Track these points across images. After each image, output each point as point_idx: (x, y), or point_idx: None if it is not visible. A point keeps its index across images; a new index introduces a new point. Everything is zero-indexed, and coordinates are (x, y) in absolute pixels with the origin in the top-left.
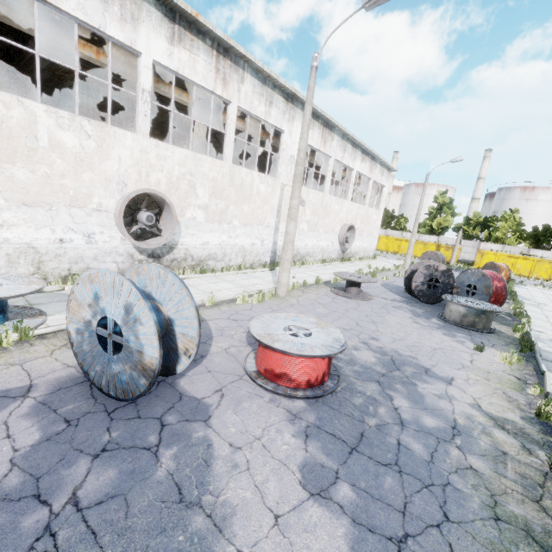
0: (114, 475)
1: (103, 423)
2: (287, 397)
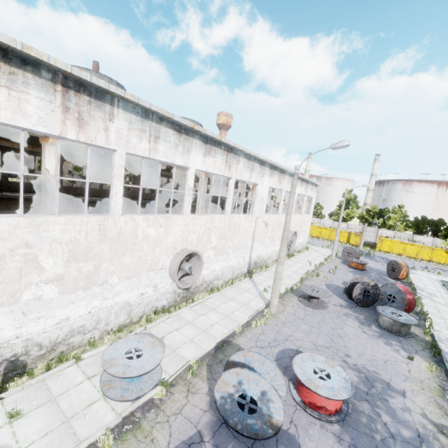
0: None
1: None
2: (328, 422)
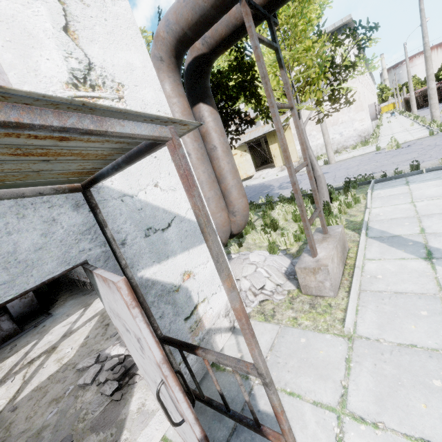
0: None
1: None
2: None
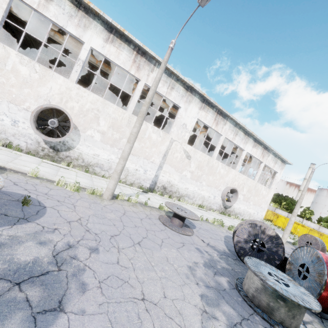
0: None
1: None
2: None
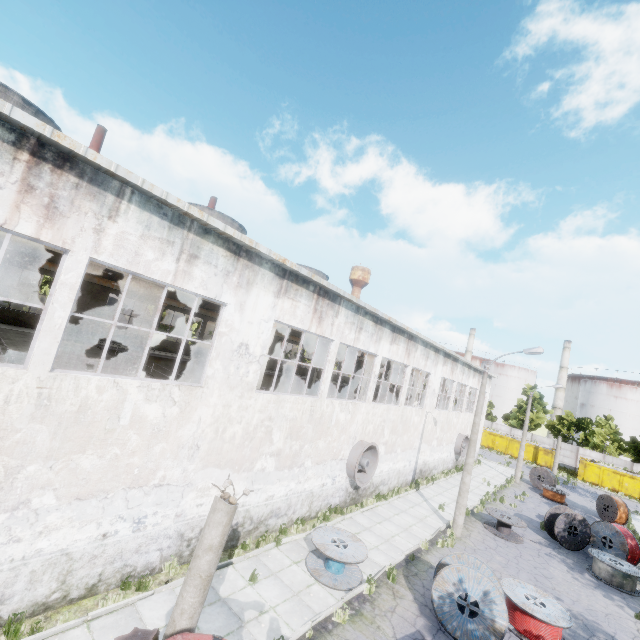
0: None
1: None
2: None
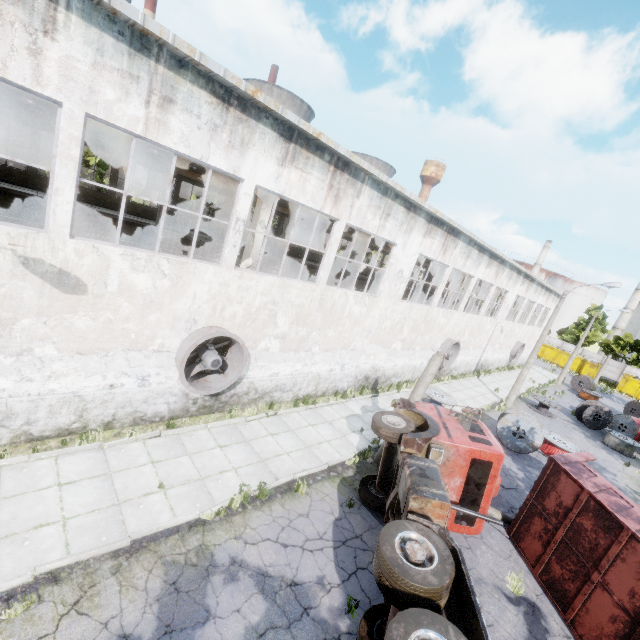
0: (538, 472)
1: (519, 458)
2: None
